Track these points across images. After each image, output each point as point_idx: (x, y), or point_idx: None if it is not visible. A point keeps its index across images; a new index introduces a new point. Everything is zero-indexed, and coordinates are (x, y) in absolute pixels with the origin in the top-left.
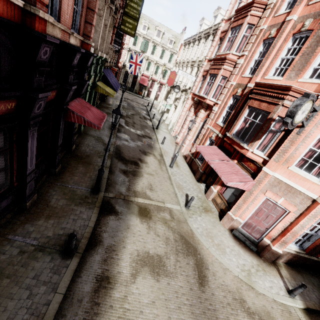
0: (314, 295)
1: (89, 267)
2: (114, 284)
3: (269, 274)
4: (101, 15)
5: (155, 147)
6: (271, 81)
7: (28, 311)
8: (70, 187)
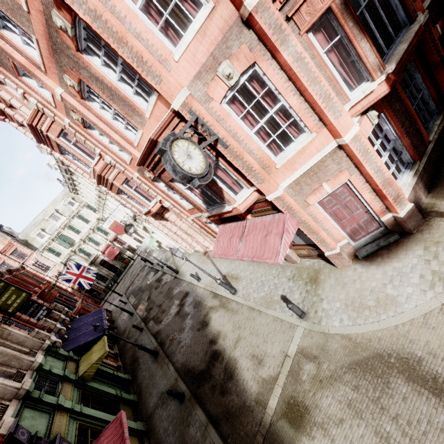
0: None
1: None
2: None
3: None
4: None
5: (201, 296)
6: (142, 141)
7: None
8: None
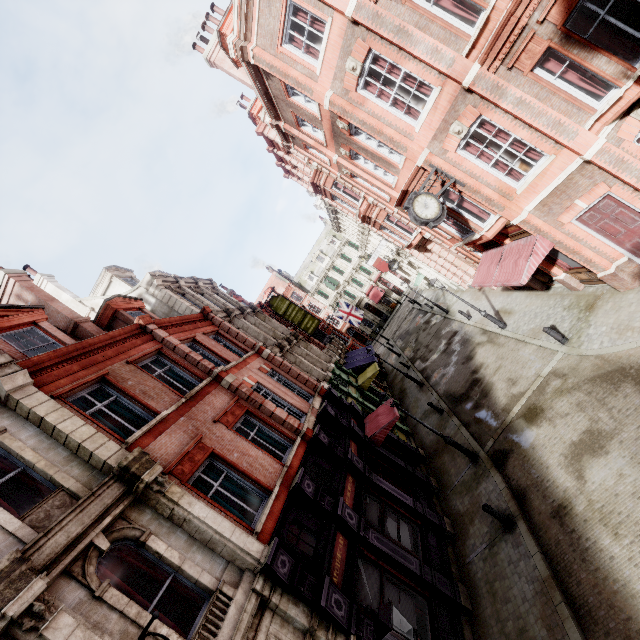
0: None
1: (538, 516)
2: (570, 503)
3: None
4: (300, 361)
5: (470, 334)
6: (398, 184)
7: (528, 584)
8: (458, 483)
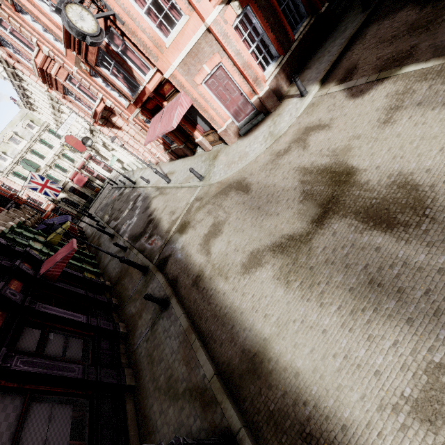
0: (323, 64)
1: (184, 290)
2: (203, 272)
3: (283, 110)
4: None
5: (149, 193)
6: None
7: (176, 340)
8: (133, 294)
